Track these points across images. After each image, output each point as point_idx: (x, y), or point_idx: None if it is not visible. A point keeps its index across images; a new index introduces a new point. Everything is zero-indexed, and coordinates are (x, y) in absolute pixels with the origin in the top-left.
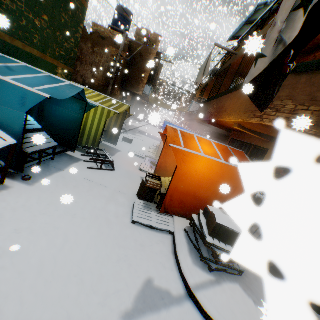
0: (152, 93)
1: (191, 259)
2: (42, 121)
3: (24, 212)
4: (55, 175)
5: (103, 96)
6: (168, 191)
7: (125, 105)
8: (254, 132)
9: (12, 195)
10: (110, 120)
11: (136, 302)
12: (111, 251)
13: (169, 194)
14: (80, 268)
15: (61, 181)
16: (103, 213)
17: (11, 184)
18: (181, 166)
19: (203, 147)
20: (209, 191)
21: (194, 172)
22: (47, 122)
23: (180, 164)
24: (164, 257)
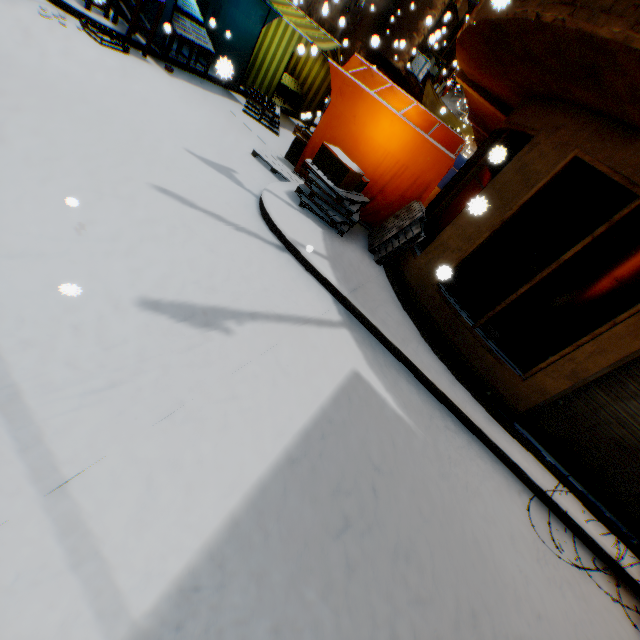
0: (435, 85)
1: (287, 191)
2: (213, 33)
3: (152, 79)
4: (199, 89)
5: (307, 23)
6: (312, 139)
7: (334, 44)
8: (482, 92)
9: (149, 68)
10: (313, 80)
11: (205, 158)
12: (211, 140)
13: (311, 144)
14: (175, 122)
15: (202, 94)
16: (226, 130)
17: (152, 64)
18: (337, 103)
19: (389, 99)
20: (366, 160)
21: (352, 118)
22: (218, 36)
23: (336, 98)
24: (262, 181)
